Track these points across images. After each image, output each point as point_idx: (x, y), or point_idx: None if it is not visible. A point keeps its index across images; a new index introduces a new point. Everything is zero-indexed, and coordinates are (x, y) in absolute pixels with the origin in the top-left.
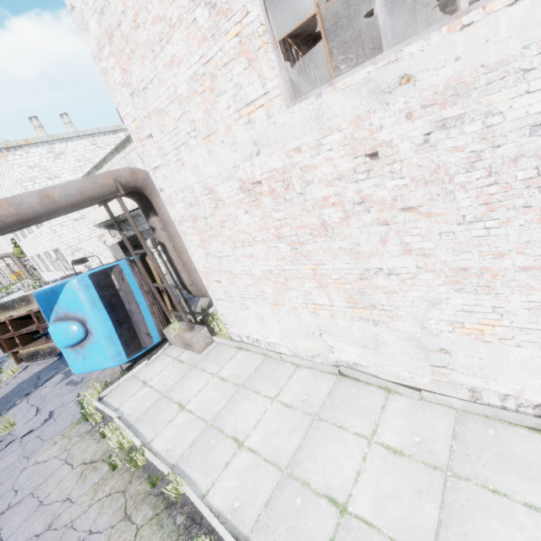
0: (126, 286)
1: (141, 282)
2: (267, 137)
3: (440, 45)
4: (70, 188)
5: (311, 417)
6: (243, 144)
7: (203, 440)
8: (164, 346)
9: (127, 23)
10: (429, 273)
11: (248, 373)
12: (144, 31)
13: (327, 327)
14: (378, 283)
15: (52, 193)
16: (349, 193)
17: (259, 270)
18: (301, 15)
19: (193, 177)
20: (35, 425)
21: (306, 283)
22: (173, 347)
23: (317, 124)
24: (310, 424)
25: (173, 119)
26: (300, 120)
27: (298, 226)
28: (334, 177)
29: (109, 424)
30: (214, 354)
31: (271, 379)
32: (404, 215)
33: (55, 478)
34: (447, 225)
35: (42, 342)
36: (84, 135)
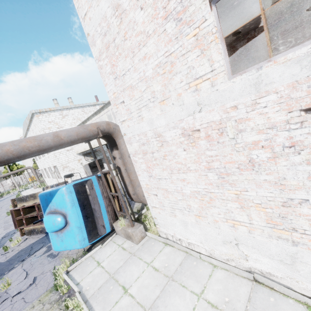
0: (93, 192)
1: (103, 191)
2: (209, 99)
3: None
4: (71, 132)
5: None
6: (189, 104)
7: None
8: (112, 235)
9: (119, 38)
10: None
11: (175, 266)
12: (129, 41)
13: (244, 239)
14: (301, 211)
15: (61, 134)
16: (279, 139)
17: (189, 190)
18: (226, 30)
19: (147, 127)
20: (23, 287)
21: (228, 204)
22: (118, 236)
23: (255, 89)
24: None
25: (140, 91)
26: (239, 87)
27: (227, 161)
28: (266, 126)
29: (72, 298)
30: (147, 246)
31: (194, 275)
32: None
33: None
34: None
35: (38, 224)
36: (78, 107)
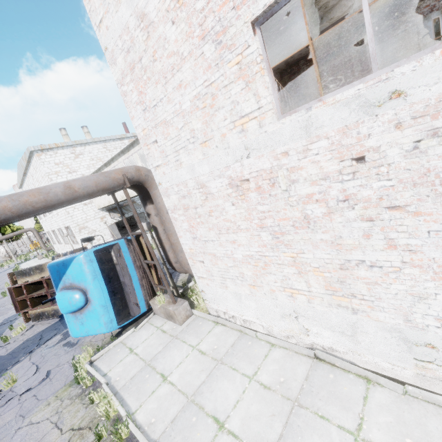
0: (122, 261)
1: (135, 258)
2: (257, 143)
3: (433, 65)
4: (88, 181)
5: (291, 402)
6: (235, 148)
7: (184, 417)
8: (149, 315)
9: (147, 58)
10: (416, 268)
11: (226, 348)
12: (159, 63)
13: (303, 311)
14: (359, 274)
15: (74, 184)
16: (333, 192)
17: (241, 254)
18: (284, 50)
19: (188, 175)
20: (33, 383)
21: (285, 269)
22: (157, 316)
23: (305, 133)
24: (290, 410)
25: (176, 129)
26: (289, 129)
27: (281, 218)
28: (319, 177)
29: (98, 390)
30: (193, 327)
31: (248, 356)
32: (390, 212)
33: (45, 441)
34: (437, 224)
35: (48, 305)
36: (98, 141)
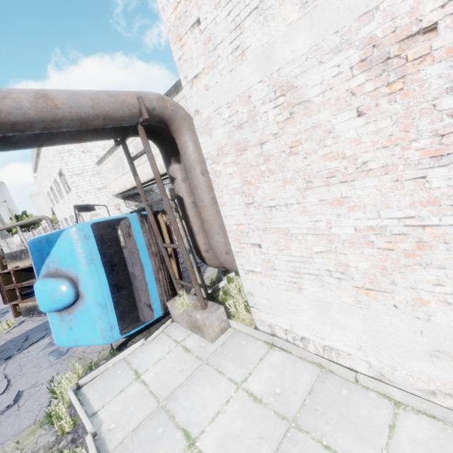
0: (132, 243)
1: (149, 242)
2: None
3: None
4: (80, 96)
5: None
6: None
7: None
8: (165, 322)
9: None
10: None
11: (299, 396)
12: None
13: None
14: None
15: (54, 95)
16: None
17: (352, 226)
18: None
19: (255, 73)
20: None
21: None
22: (176, 325)
23: None
24: None
25: None
26: None
27: None
28: None
29: (76, 450)
30: (233, 347)
31: (350, 421)
32: None
33: None
34: None
35: None
36: None
